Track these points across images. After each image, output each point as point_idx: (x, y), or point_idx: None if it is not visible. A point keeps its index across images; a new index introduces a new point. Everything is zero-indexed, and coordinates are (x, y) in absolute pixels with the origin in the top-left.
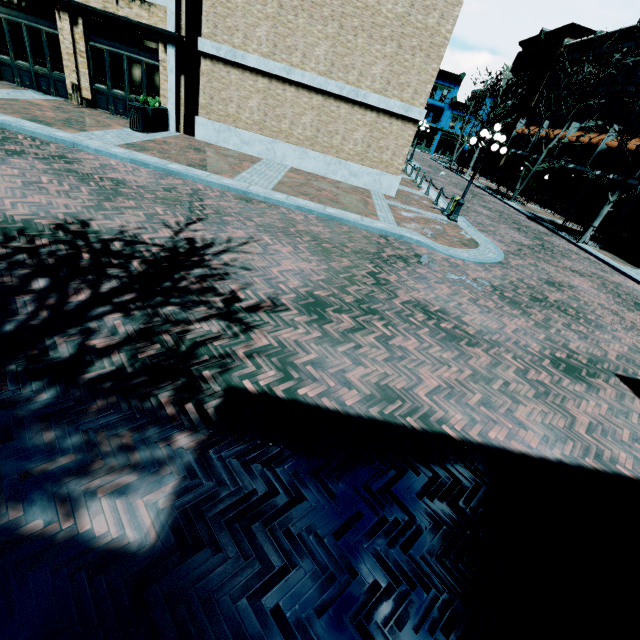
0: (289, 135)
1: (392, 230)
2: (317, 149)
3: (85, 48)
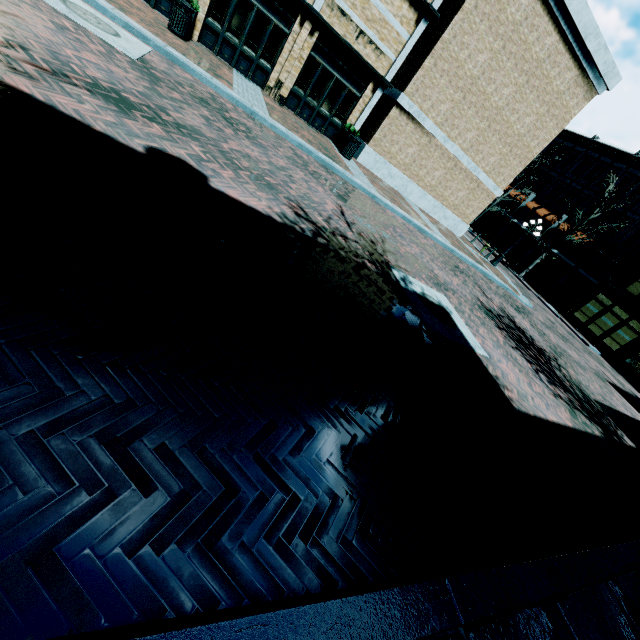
0: (421, 180)
1: (504, 284)
2: (433, 194)
3: (306, 56)
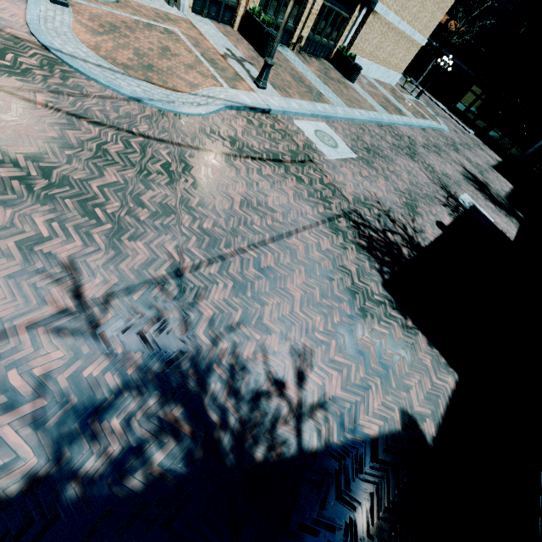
0: (378, 58)
1: (438, 126)
2: (383, 65)
3: (319, 6)
